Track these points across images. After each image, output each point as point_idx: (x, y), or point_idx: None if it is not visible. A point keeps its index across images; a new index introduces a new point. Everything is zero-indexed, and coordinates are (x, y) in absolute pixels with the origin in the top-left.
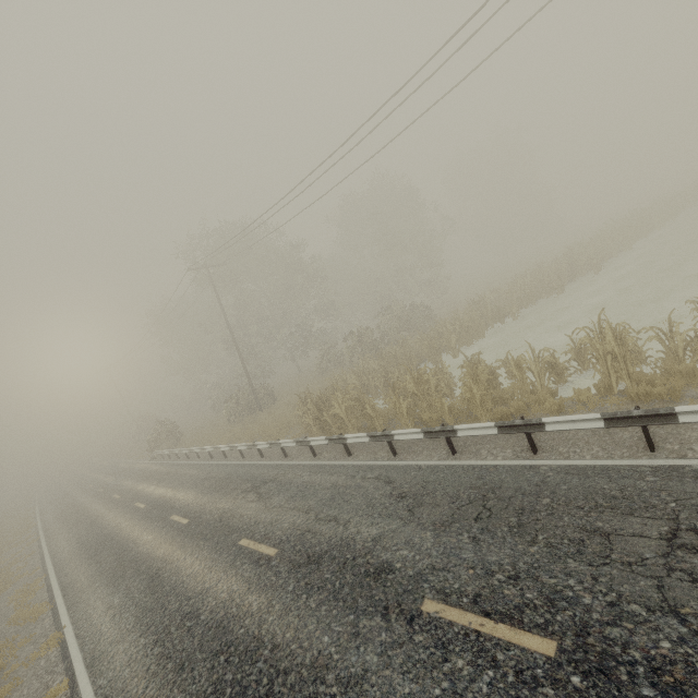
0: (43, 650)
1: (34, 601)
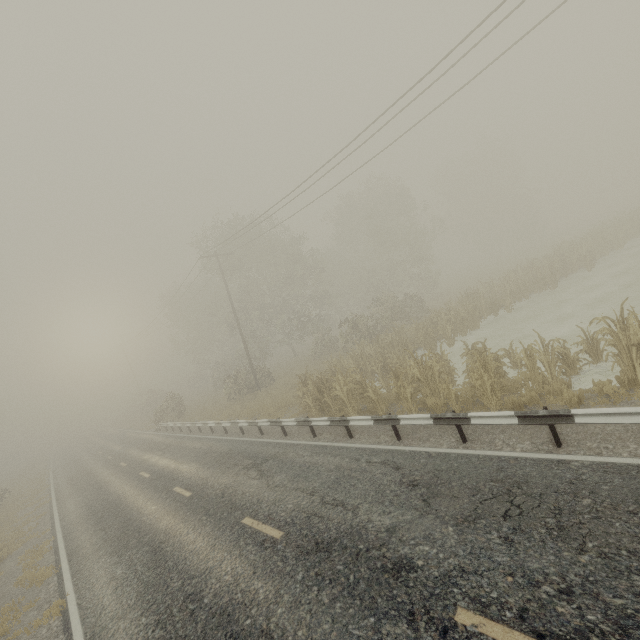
0: (45, 618)
1: (41, 563)
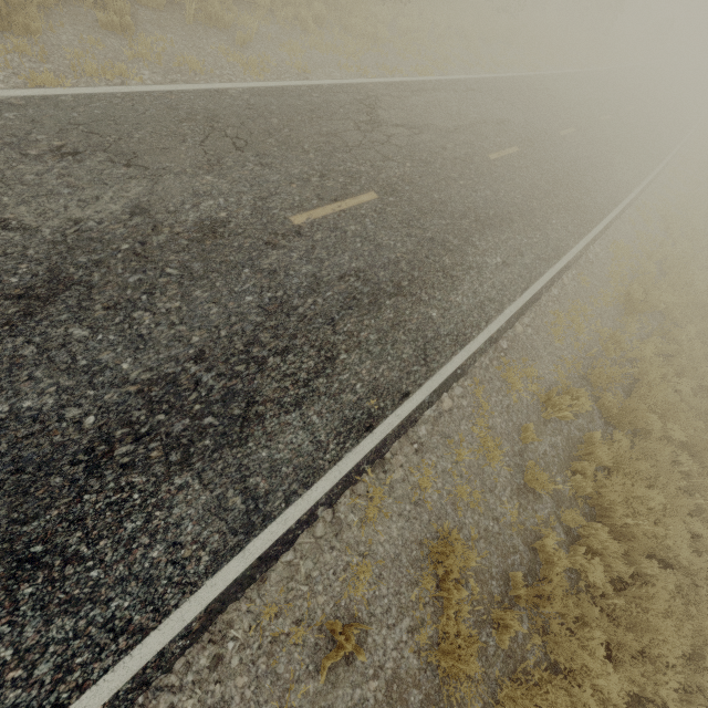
0: None
1: None
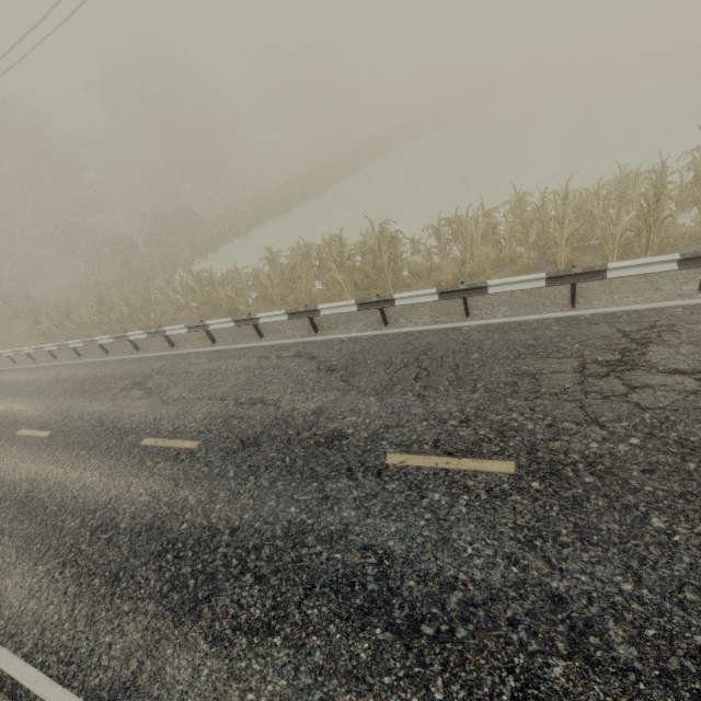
0: None
1: None
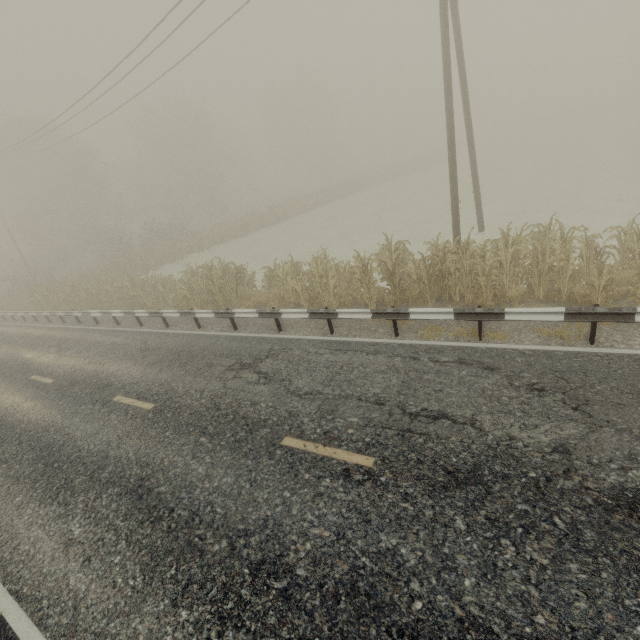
0: None
1: None
